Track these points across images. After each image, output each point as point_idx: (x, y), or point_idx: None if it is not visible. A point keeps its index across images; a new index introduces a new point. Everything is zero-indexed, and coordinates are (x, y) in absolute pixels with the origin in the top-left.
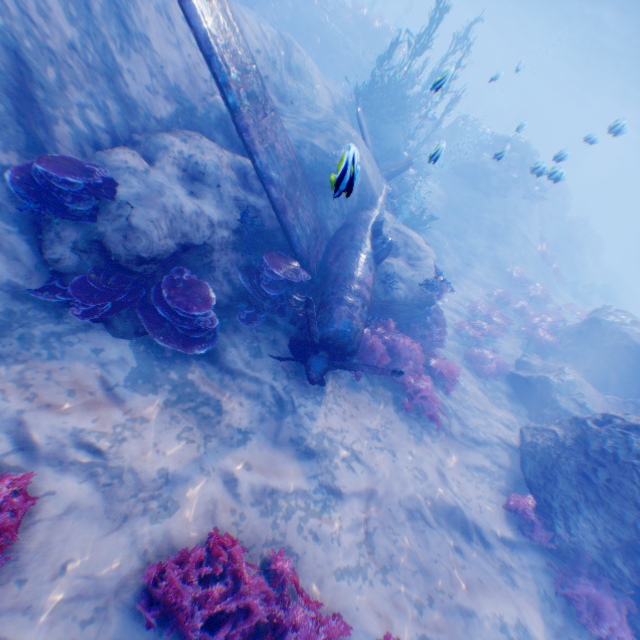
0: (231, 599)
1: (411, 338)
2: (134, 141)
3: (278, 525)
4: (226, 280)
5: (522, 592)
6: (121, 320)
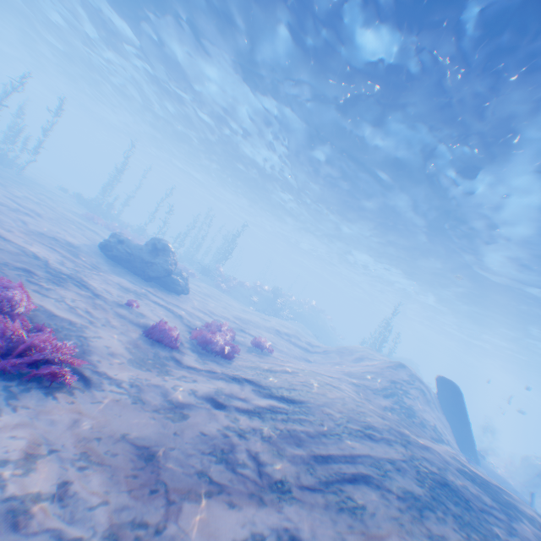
0: None
1: None
2: None
3: None
4: None
5: None
6: None
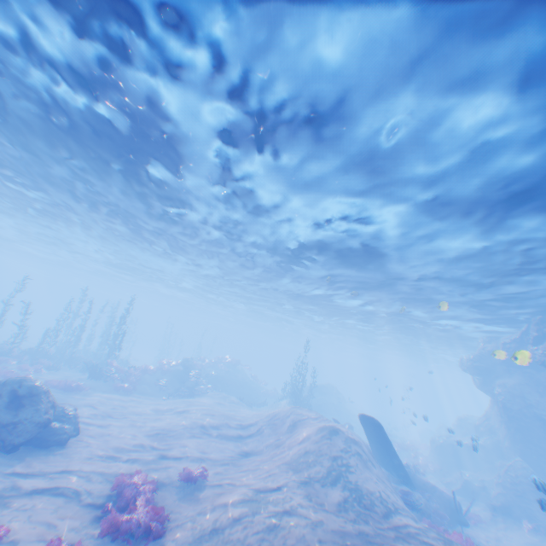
0: None
1: None
2: None
3: None
4: None
5: None
6: None
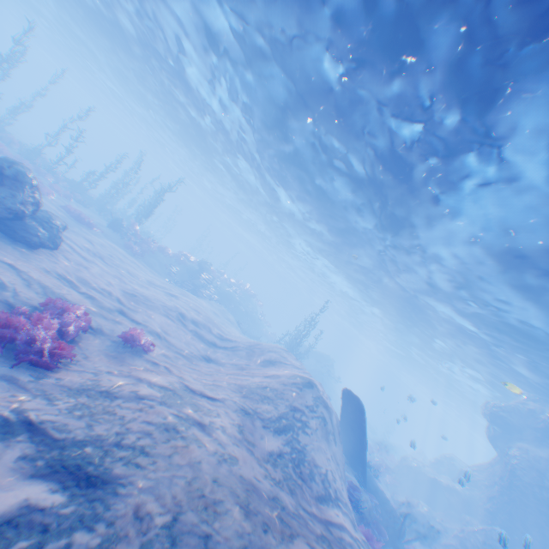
0: None
1: None
2: None
3: None
4: None
5: None
6: None
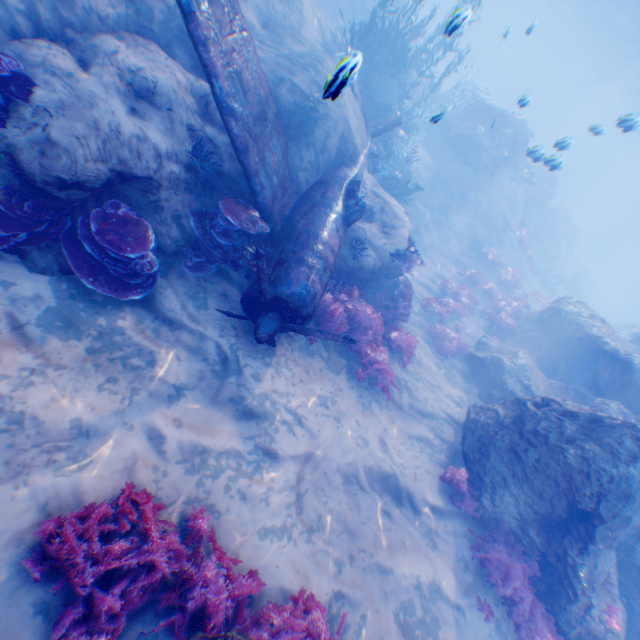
0: (135, 556)
1: (375, 309)
2: (67, 38)
3: (204, 484)
4: (175, 223)
5: (441, 554)
6: (40, 253)
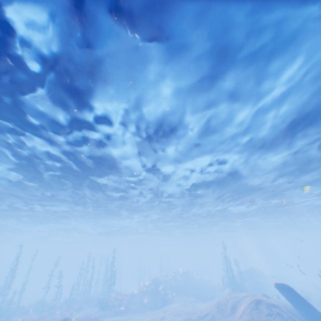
0: None
1: None
2: None
3: None
4: None
5: None
6: None
